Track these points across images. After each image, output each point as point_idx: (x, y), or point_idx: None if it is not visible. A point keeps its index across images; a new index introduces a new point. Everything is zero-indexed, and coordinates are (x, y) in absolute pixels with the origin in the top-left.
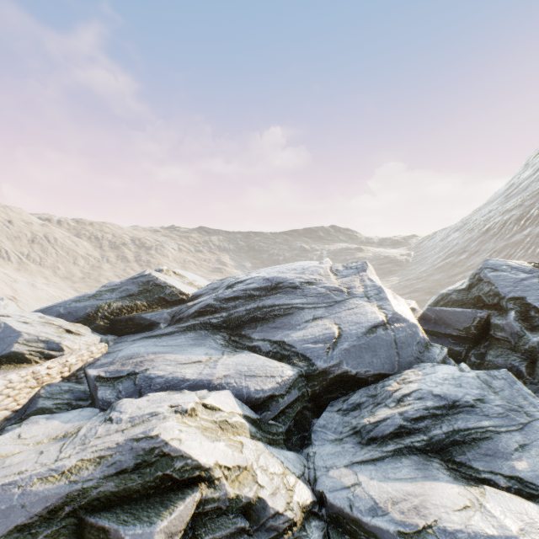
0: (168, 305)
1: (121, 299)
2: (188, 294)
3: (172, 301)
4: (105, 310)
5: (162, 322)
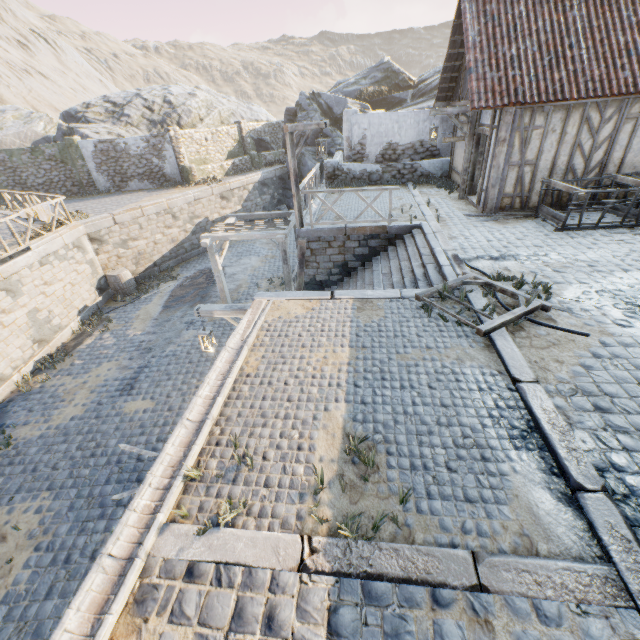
0: (401, 91)
1: (372, 85)
2: (414, 81)
3: (403, 87)
4: (364, 94)
5: (408, 100)
